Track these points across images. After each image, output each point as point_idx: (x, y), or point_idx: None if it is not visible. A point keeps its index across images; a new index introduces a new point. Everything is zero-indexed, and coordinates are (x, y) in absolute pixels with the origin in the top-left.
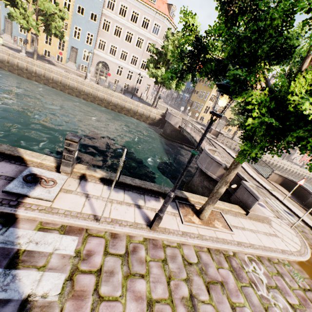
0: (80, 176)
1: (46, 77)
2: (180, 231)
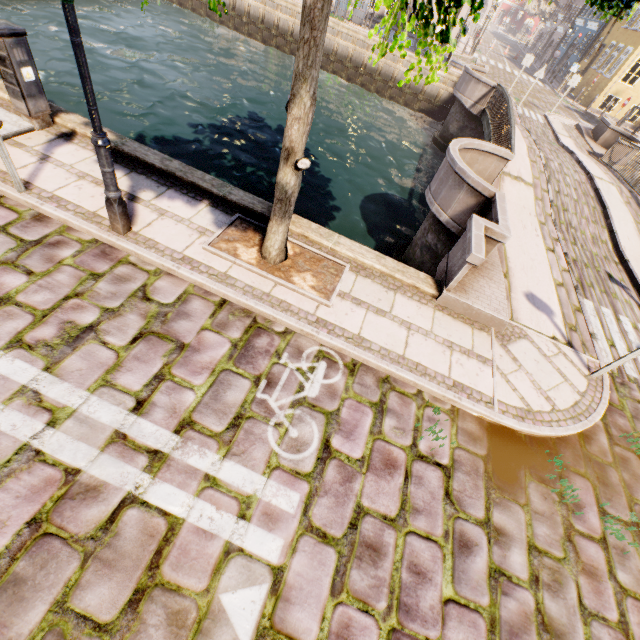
0: (63, 133)
1: None
2: (181, 254)
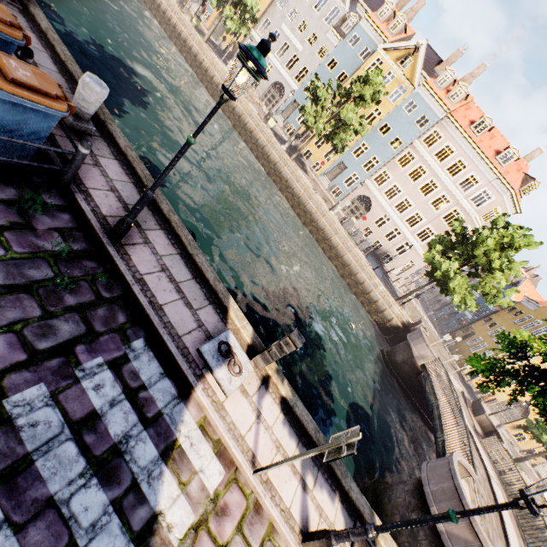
0: (264, 376)
1: (287, 182)
2: None
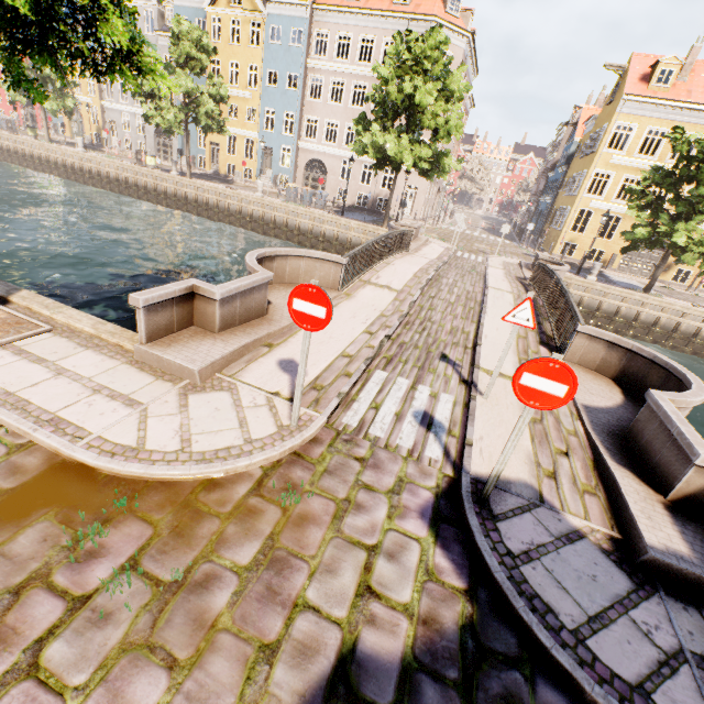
0: None
1: (199, 202)
2: None
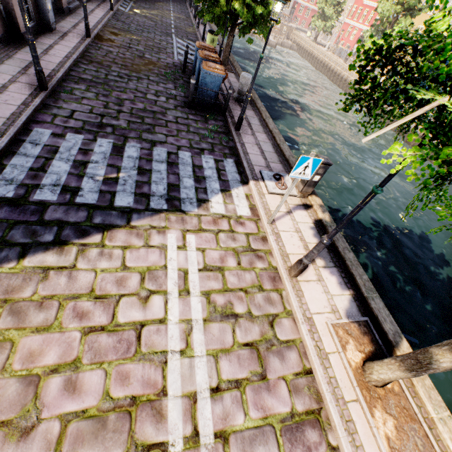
0: (306, 204)
1: None
2: (310, 314)
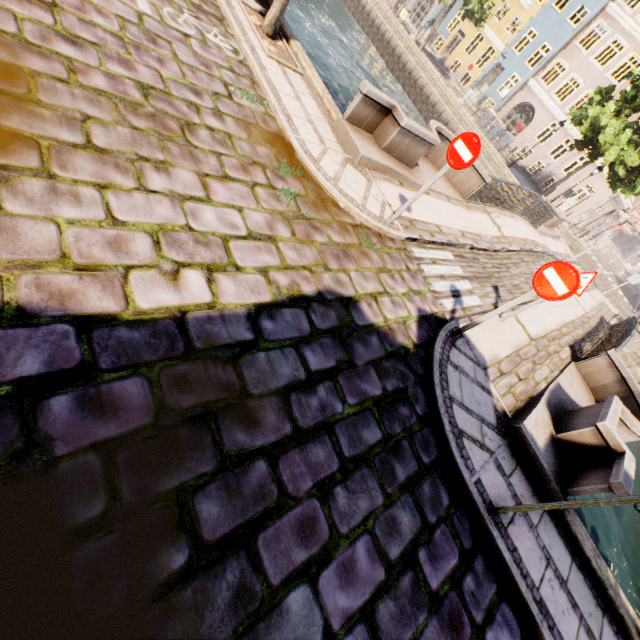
0: None
1: (411, 75)
2: None
